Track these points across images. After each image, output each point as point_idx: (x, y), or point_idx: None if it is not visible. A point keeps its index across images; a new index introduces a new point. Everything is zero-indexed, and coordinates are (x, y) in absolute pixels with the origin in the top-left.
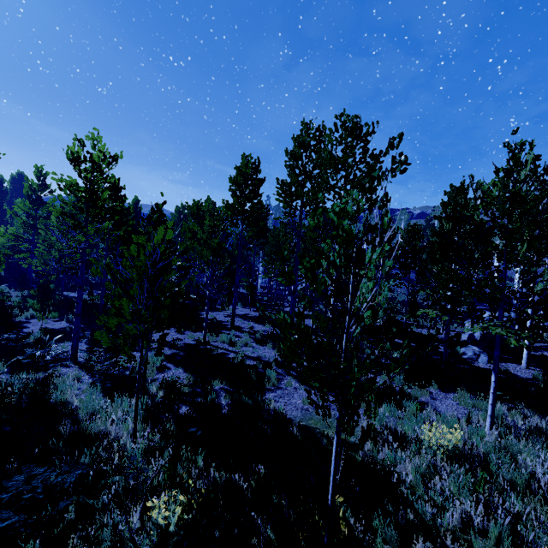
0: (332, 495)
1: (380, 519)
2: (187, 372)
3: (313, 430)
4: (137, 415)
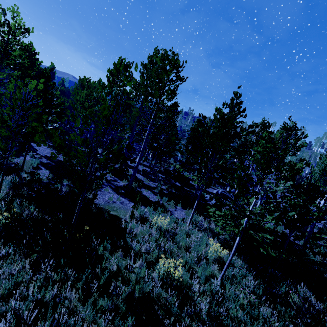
0: (74, 219)
1: (106, 241)
2: (50, 172)
3: (105, 210)
4: (2, 181)
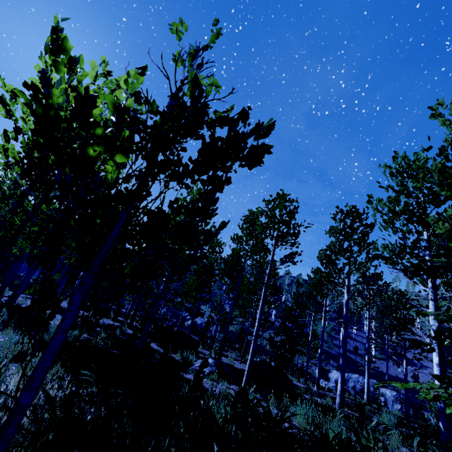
0: None
1: None
2: None
3: None
4: None
